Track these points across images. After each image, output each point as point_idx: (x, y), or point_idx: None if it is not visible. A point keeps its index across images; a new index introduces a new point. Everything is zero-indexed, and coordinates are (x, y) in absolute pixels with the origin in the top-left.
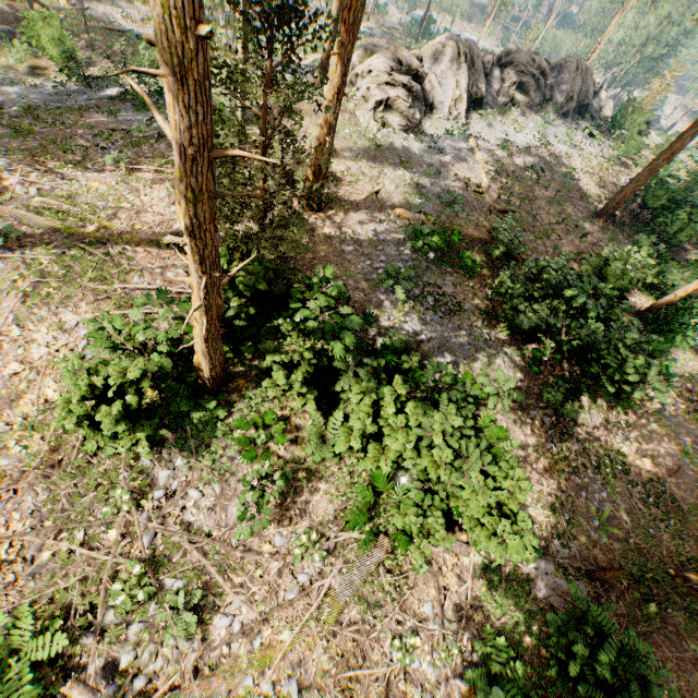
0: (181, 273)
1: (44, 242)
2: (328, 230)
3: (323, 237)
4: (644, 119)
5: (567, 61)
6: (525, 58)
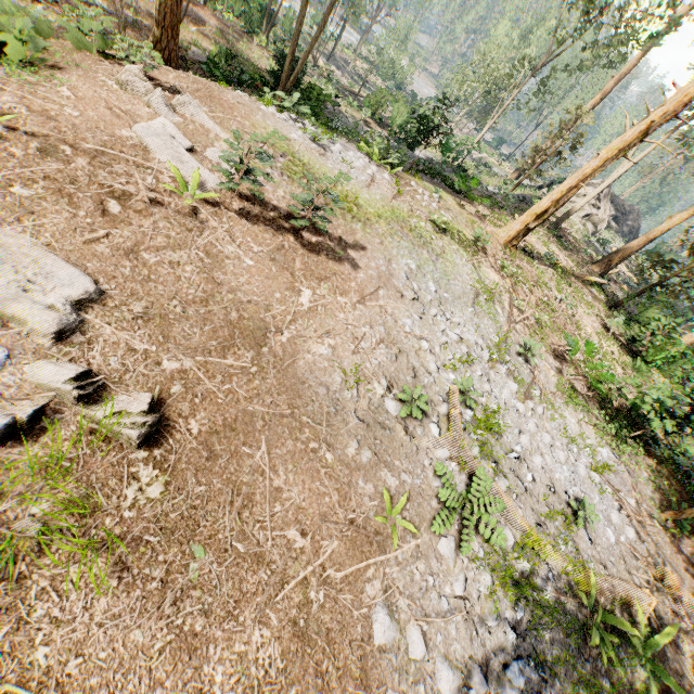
0: (591, 297)
1: (548, 265)
2: (609, 289)
3: (611, 293)
4: (675, 259)
5: (631, 208)
6: (621, 202)
